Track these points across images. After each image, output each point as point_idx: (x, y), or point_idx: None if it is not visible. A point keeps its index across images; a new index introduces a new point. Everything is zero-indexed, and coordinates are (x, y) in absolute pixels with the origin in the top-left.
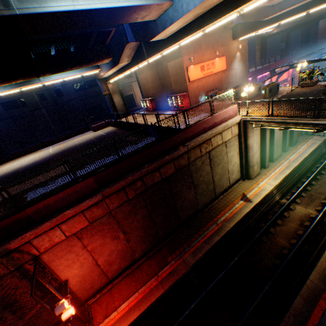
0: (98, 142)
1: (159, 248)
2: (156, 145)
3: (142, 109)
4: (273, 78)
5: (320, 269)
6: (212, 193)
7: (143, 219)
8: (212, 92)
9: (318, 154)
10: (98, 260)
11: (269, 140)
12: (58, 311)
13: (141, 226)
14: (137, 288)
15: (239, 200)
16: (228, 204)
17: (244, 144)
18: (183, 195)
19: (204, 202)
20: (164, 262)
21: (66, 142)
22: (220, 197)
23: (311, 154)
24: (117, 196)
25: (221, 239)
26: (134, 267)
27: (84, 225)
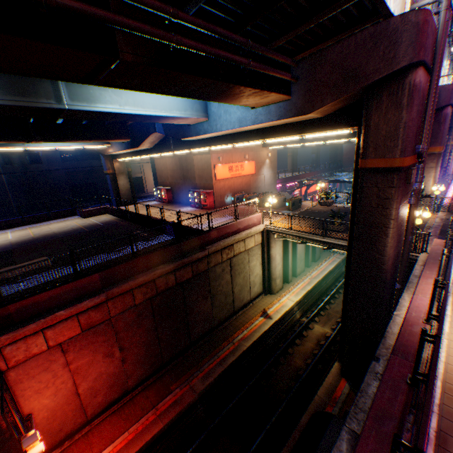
0: (92, 233)
1: (161, 374)
2: (175, 245)
3: (153, 198)
4: (303, 188)
5: (327, 383)
6: (230, 306)
7: (148, 332)
8: (239, 194)
9: (338, 272)
10: (79, 385)
11: (293, 253)
12: (27, 443)
13: (143, 341)
14: (127, 426)
15: (259, 316)
16: (248, 320)
17: (267, 254)
18: (198, 306)
19: (220, 317)
20: (166, 391)
21: (37, 227)
22: (239, 313)
23: (332, 272)
24: (123, 299)
25: (236, 360)
26: (125, 401)
27: (75, 333)
